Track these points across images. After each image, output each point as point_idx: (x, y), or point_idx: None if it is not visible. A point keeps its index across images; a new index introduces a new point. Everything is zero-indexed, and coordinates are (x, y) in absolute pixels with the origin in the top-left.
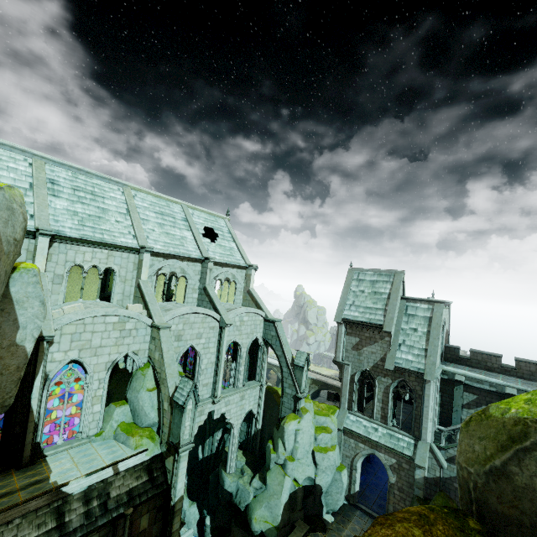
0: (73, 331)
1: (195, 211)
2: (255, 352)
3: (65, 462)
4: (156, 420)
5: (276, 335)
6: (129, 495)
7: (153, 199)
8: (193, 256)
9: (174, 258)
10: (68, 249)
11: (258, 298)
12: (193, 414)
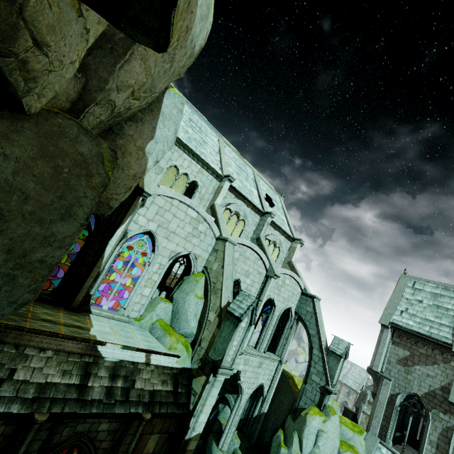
0: (161, 204)
1: (261, 180)
2: (281, 324)
3: (105, 326)
4: (194, 331)
5: (313, 311)
6: (151, 396)
7: (236, 156)
8: (257, 206)
9: (243, 201)
10: (175, 150)
11: (298, 271)
12: (243, 335)
